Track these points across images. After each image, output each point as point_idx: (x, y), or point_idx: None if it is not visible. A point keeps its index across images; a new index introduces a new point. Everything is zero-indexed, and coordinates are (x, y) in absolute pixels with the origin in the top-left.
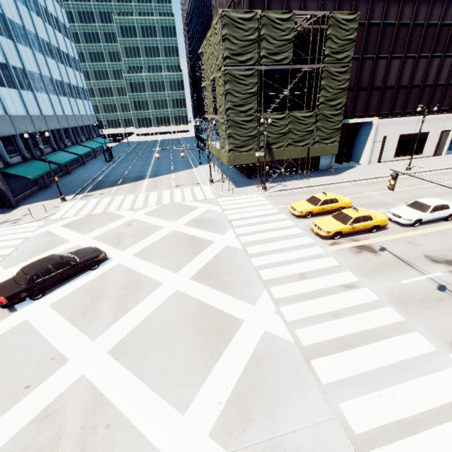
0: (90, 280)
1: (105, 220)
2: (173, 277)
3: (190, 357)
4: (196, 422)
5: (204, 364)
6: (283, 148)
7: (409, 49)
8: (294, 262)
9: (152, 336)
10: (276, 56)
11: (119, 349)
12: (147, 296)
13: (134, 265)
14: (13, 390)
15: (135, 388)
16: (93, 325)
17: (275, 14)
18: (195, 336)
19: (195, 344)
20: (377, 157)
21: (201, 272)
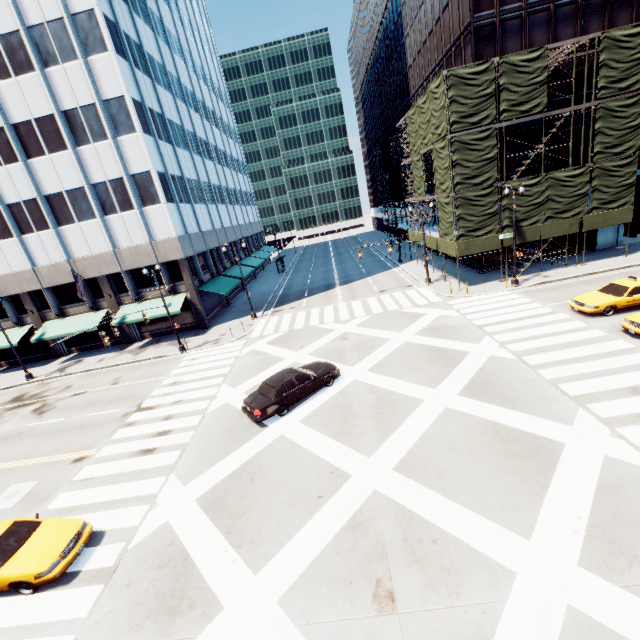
0: (330, 397)
1: (312, 335)
2: (433, 393)
3: (504, 480)
4: (552, 549)
5: (529, 488)
6: (539, 224)
7: None
8: (611, 373)
9: (440, 456)
10: (522, 106)
11: (404, 467)
12: (411, 414)
13: (375, 381)
14: (307, 499)
15: (448, 507)
16: (359, 442)
17: (519, 56)
18: (500, 458)
19: (504, 466)
20: None
21: (469, 387)
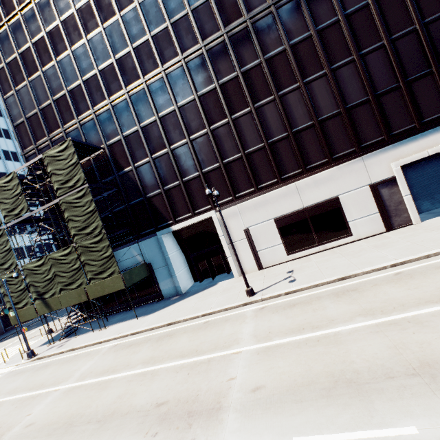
0: None
1: None
2: None
3: None
4: None
5: None
6: (57, 295)
7: (212, 119)
8: None
9: None
10: (15, 211)
11: None
12: None
13: None
14: None
15: None
16: None
17: (2, 180)
18: None
19: None
20: (253, 262)
21: None
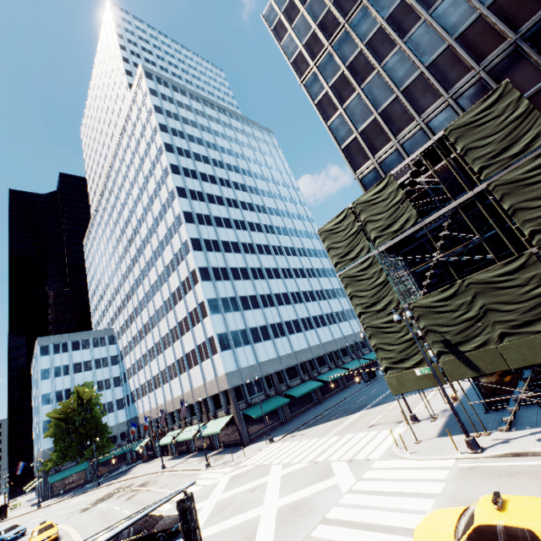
0: None
1: (253, 476)
2: None
3: None
4: None
5: None
6: (492, 345)
7: None
8: None
9: None
10: (391, 227)
11: None
12: None
13: None
14: None
15: None
16: None
17: (368, 193)
18: None
19: None
20: None
21: None
